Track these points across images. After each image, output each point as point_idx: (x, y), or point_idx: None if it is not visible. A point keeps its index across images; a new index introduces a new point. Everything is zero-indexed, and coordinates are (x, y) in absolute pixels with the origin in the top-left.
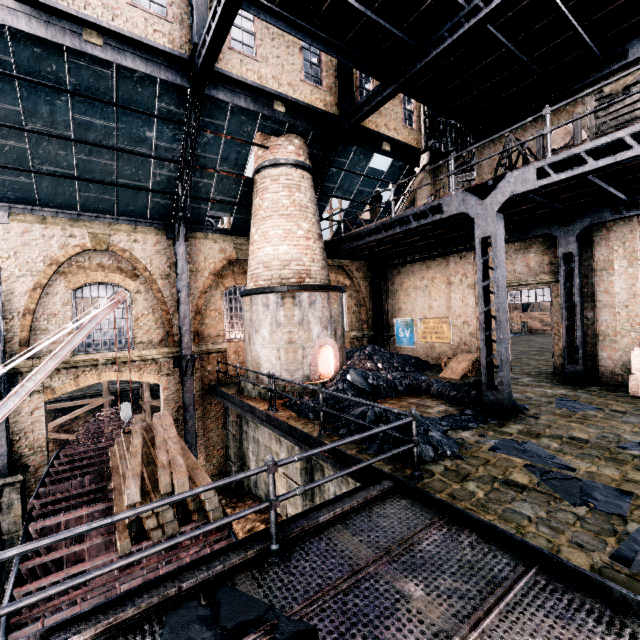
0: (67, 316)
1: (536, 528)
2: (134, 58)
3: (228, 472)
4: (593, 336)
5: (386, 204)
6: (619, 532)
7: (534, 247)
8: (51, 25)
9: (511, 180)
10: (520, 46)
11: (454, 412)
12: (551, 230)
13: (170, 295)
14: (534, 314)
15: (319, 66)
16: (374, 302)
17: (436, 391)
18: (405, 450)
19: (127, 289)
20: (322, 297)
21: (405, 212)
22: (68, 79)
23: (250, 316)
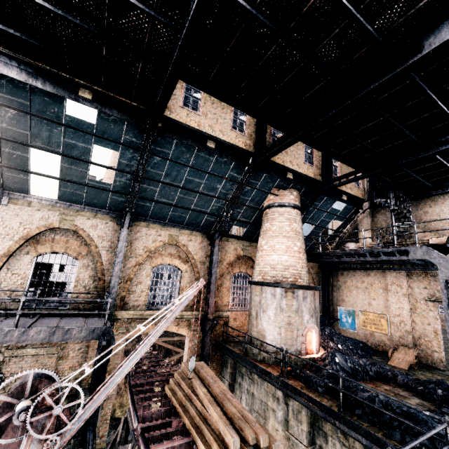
0: (147, 284)
1: None
2: (226, 153)
3: None
4: None
5: (337, 228)
6: None
7: None
8: (195, 139)
9: None
10: (448, 161)
11: (431, 407)
12: None
13: (203, 275)
14: None
15: (311, 154)
16: (322, 291)
17: (402, 382)
18: (427, 444)
19: (180, 269)
20: (310, 294)
21: (376, 249)
22: (192, 161)
23: (259, 299)
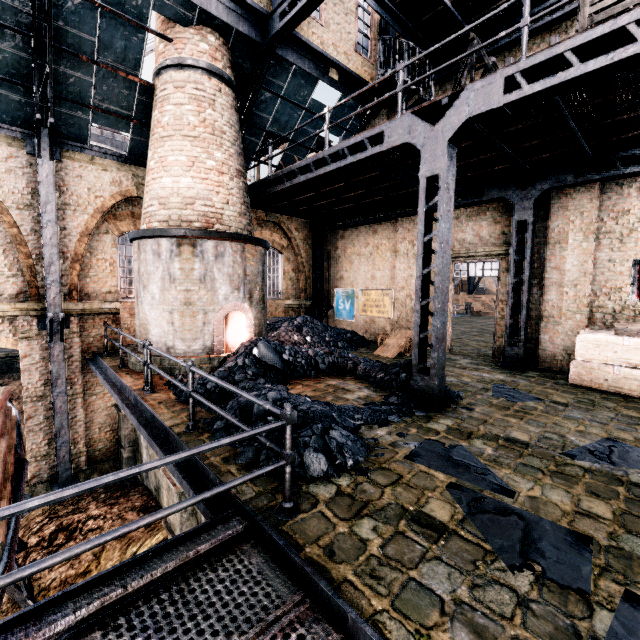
0: None
1: (450, 632)
2: None
3: (119, 458)
4: (537, 317)
5: None
6: (584, 637)
7: (487, 214)
8: None
9: (471, 95)
10: None
11: (376, 399)
12: (508, 193)
13: (32, 233)
14: (478, 297)
15: None
16: (314, 268)
17: (362, 371)
18: None
19: None
20: (234, 249)
21: (340, 143)
22: None
23: (138, 267)
